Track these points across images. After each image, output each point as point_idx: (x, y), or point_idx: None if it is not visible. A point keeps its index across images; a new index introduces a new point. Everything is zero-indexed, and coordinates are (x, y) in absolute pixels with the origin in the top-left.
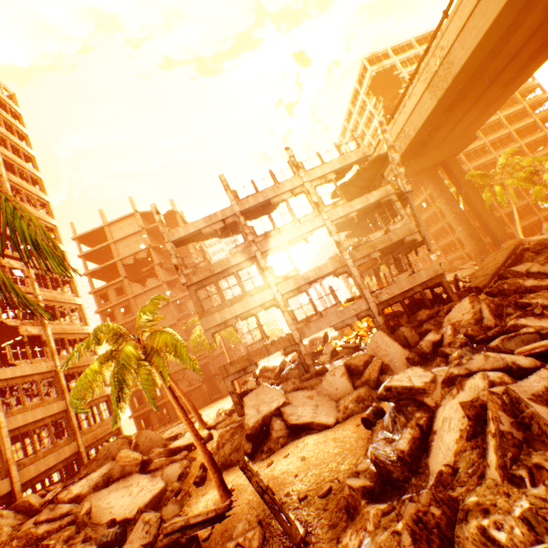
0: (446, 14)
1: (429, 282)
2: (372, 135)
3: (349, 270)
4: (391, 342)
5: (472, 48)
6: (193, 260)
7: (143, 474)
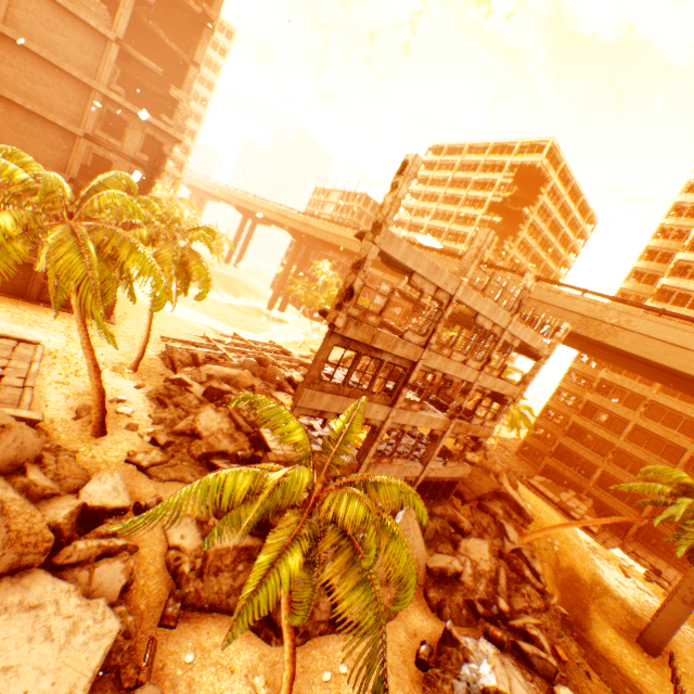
0: (662, 313)
1: (455, 478)
2: (468, 198)
3: (442, 437)
4: (419, 532)
5: (634, 352)
6: (189, 60)
7: (61, 580)
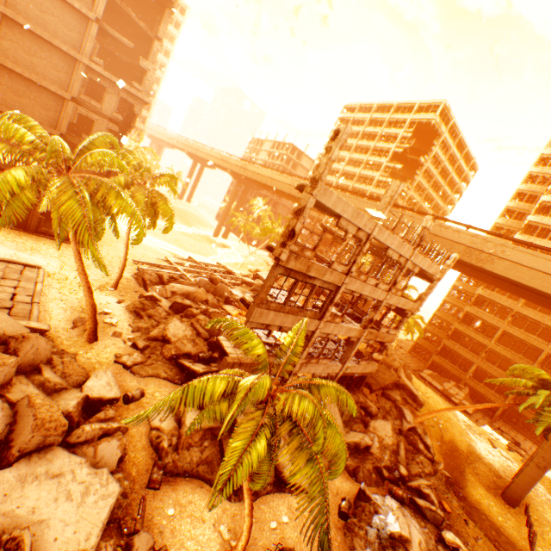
0: (530, 246)
1: (365, 373)
2: (375, 148)
3: (357, 342)
4: (339, 415)
5: (507, 276)
6: (154, 35)
7: (75, 455)
